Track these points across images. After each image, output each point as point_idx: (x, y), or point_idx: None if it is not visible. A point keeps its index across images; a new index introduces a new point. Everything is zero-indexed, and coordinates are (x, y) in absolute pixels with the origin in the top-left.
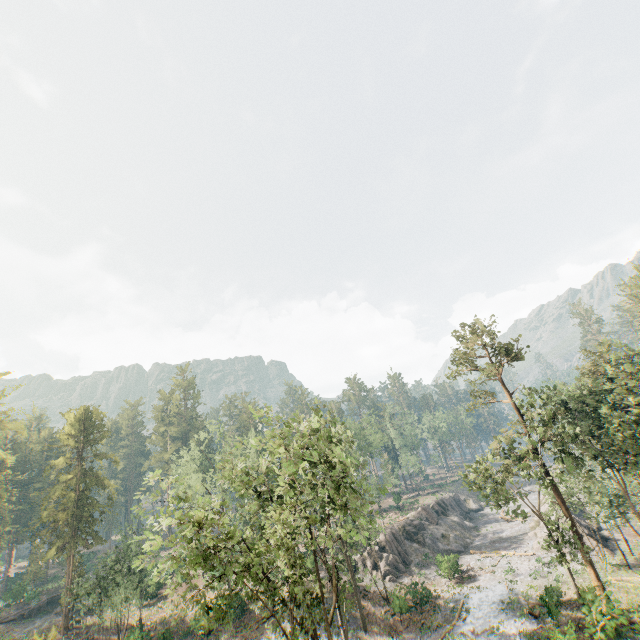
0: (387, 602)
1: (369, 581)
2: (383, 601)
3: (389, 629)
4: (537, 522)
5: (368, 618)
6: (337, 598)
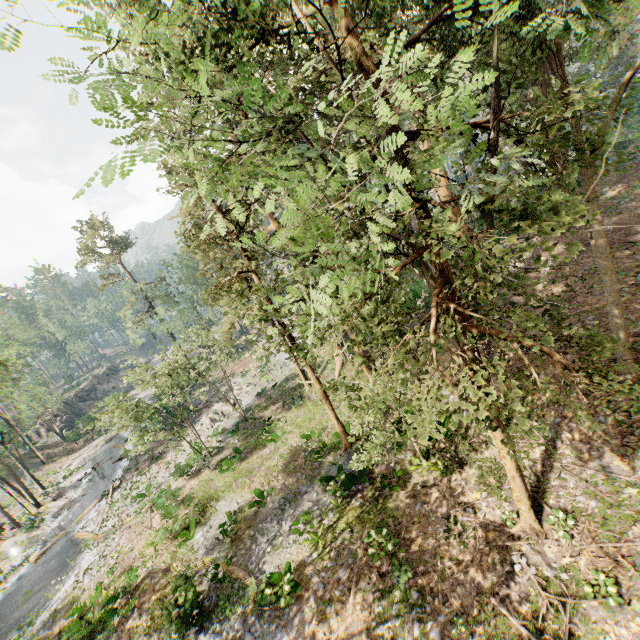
0: (65, 442)
1: (47, 440)
2: (62, 443)
3: (68, 453)
4: None
5: (49, 457)
6: (6, 448)
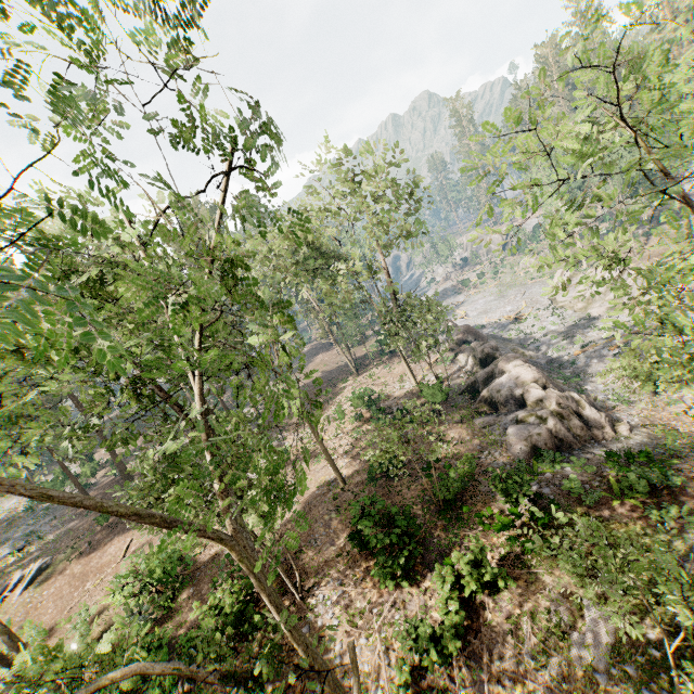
0: None
1: (618, 452)
2: None
3: None
4: (589, 300)
5: None
6: None
